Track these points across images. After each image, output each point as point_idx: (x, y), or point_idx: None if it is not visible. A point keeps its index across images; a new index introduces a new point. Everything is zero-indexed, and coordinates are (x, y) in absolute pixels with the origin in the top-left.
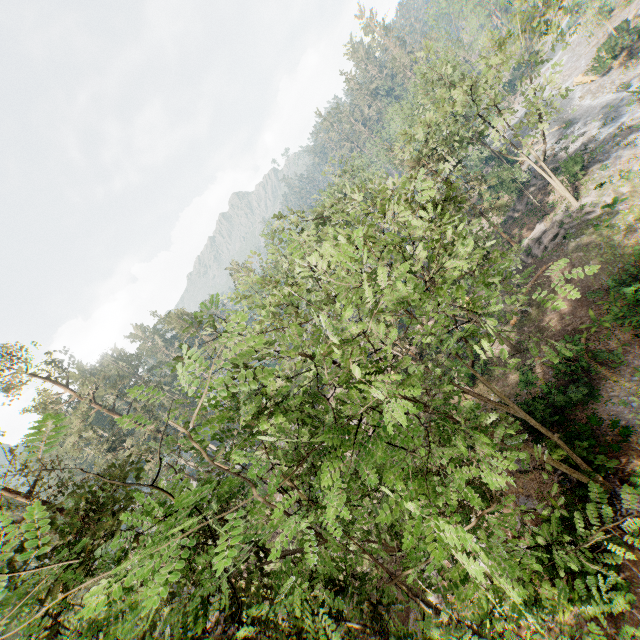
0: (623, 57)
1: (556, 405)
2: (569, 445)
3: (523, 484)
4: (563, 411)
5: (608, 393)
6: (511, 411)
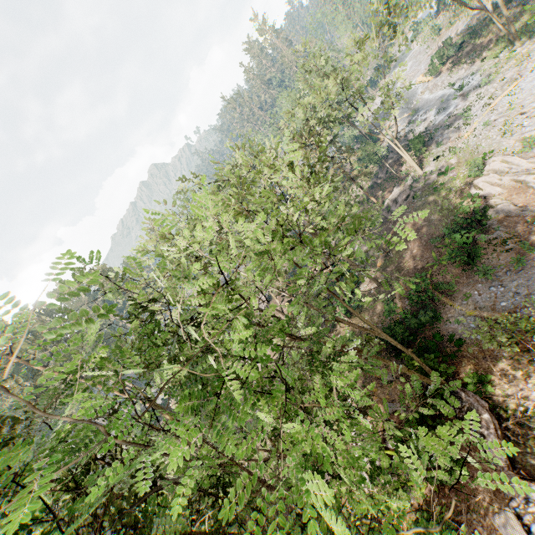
0: (449, 64)
1: (411, 327)
2: (421, 357)
3: (389, 392)
4: (416, 331)
5: (447, 315)
6: (375, 333)
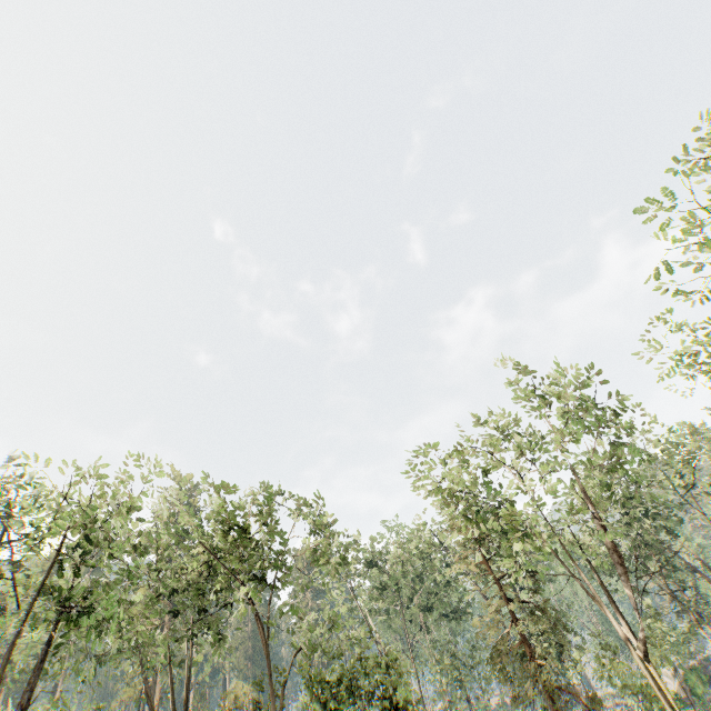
0: None
1: None
2: None
3: None
4: None
5: None
6: None
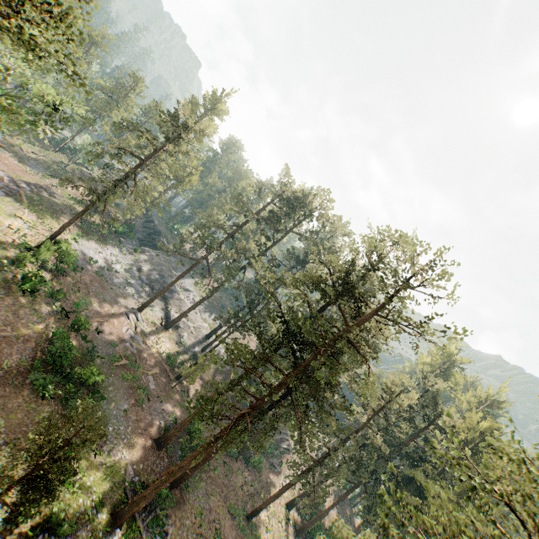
0: None
1: None
2: None
3: None
4: None
5: None
6: None
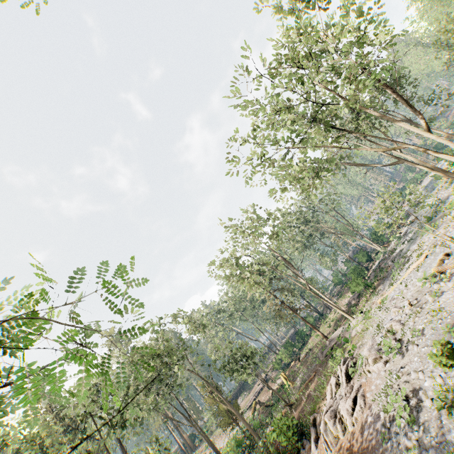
0: None
1: None
2: None
3: None
4: None
5: None
6: None
